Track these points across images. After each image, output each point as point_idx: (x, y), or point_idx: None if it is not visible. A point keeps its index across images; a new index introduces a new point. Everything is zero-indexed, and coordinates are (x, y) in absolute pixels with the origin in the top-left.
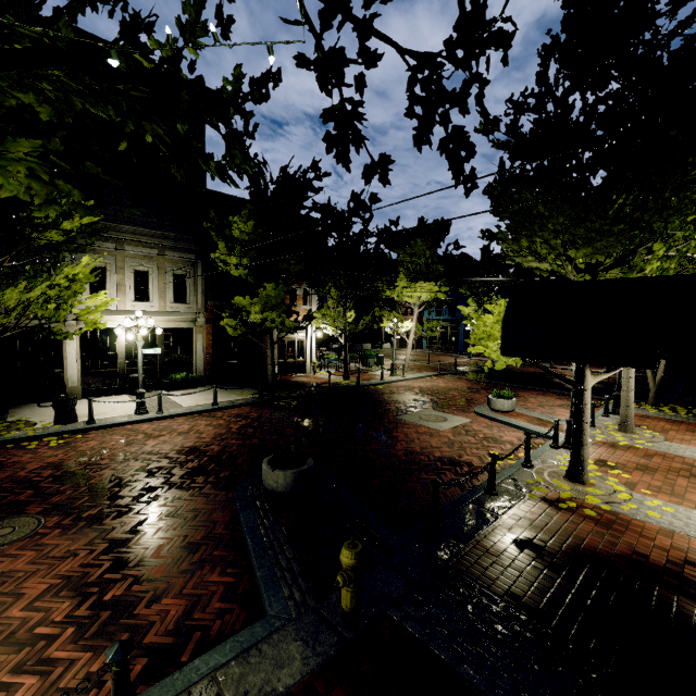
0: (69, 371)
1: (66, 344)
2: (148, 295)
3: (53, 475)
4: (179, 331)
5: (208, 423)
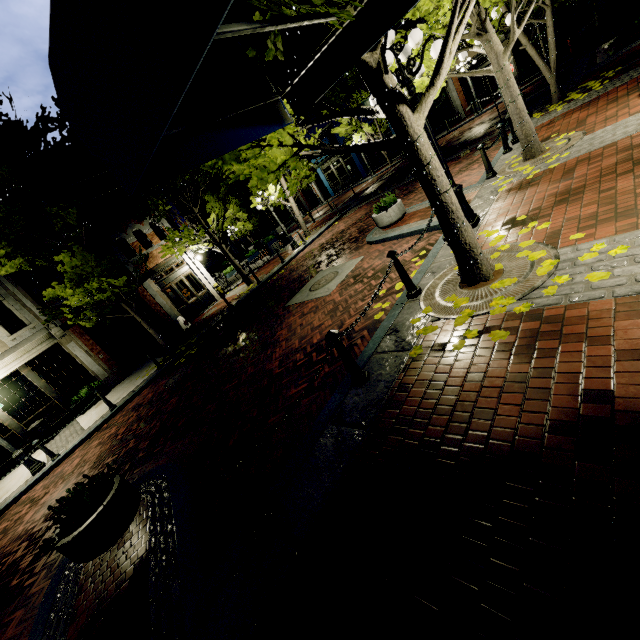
0: None
1: None
2: None
3: None
4: (45, 355)
5: (99, 441)
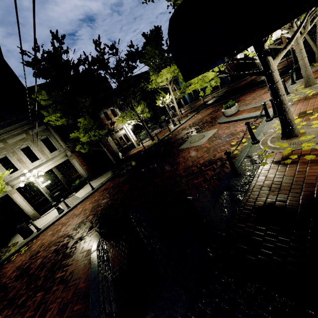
0: (25, 209)
1: (15, 199)
2: (36, 156)
3: (16, 275)
4: (63, 163)
5: (90, 202)
